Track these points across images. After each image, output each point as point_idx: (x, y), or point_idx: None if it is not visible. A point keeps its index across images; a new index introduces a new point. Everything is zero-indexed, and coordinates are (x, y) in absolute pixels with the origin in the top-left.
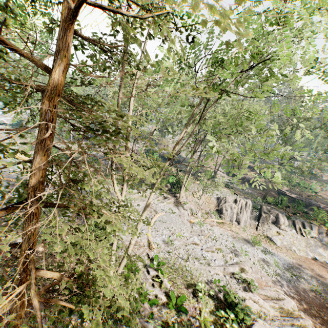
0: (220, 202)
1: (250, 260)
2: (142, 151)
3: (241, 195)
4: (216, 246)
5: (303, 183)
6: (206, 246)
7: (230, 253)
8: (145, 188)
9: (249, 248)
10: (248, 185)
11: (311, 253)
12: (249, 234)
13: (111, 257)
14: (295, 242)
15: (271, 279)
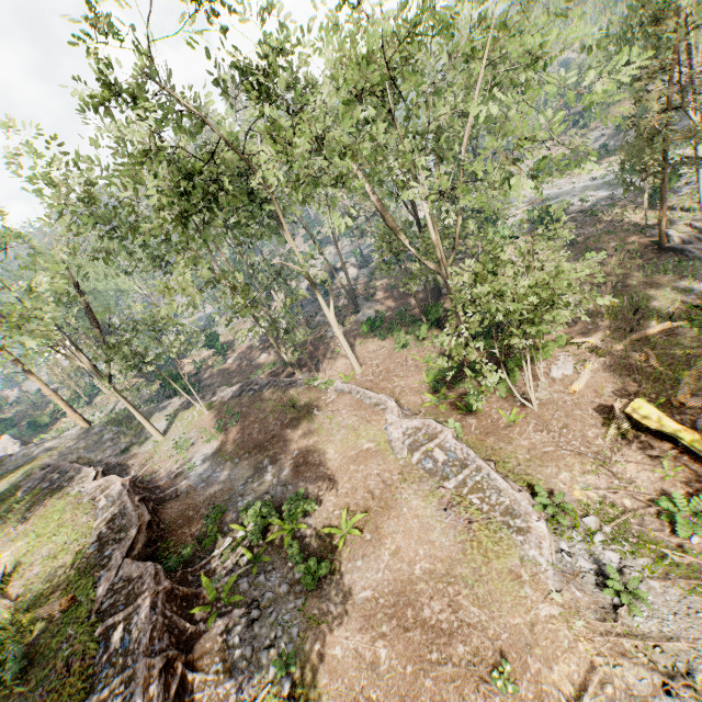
0: None
1: None
2: None
3: None
4: None
5: None
6: None
7: None
8: None
9: None
10: None
11: None
12: None
13: (697, 176)
14: None
15: None
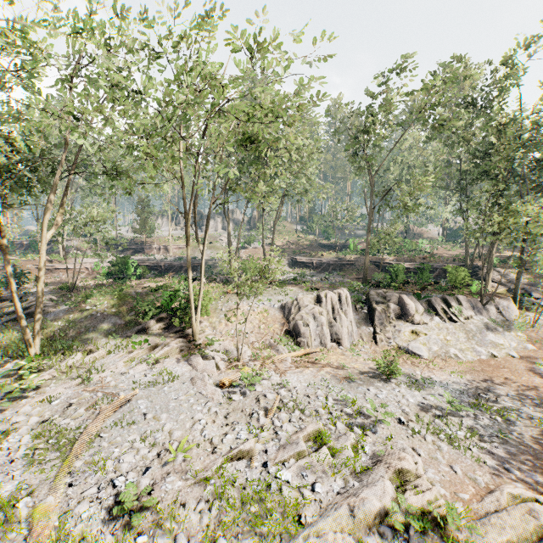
0: (290, 313)
1: (400, 423)
2: (44, 242)
3: (325, 288)
4: (304, 431)
5: (408, 243)
6: (278, 442)
7: (349, 430)
8: (100, 343)
9: (383, 390)
10: (331, 272)
11: (482, 348)
12: (367, 357)
13: None
14: (449, 339)
15: (472, 455)
